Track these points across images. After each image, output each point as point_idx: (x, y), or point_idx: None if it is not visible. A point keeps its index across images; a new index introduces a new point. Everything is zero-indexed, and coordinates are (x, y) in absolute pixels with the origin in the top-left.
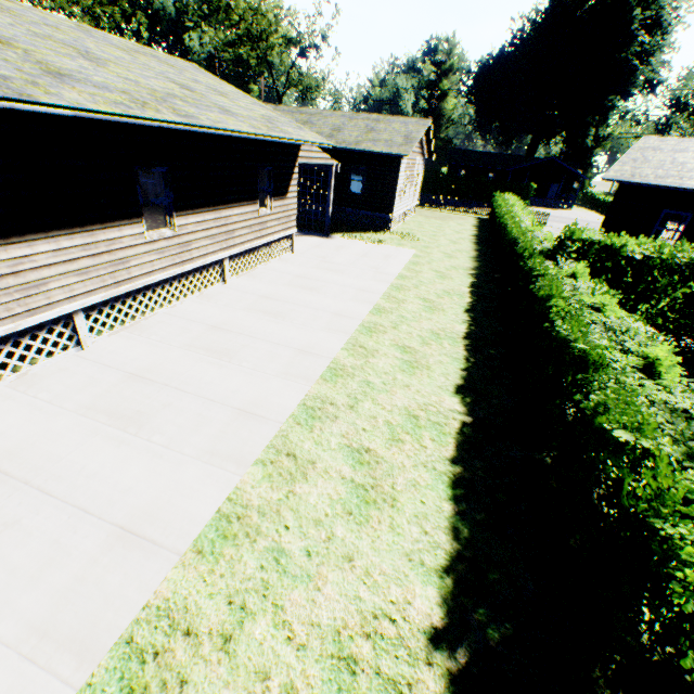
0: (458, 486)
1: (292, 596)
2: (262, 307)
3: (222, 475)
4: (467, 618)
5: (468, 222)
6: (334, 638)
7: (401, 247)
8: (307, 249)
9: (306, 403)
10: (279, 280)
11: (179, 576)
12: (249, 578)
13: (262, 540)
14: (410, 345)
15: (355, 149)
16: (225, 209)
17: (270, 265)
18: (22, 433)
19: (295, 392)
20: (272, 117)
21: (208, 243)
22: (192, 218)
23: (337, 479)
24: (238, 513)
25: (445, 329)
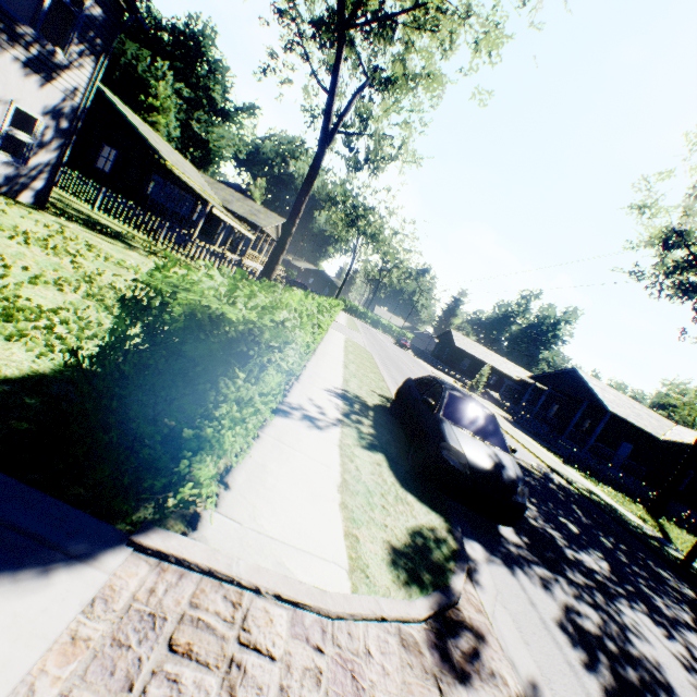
0: None
1: None
2: None
3: None
4: None
5: None
6: None
7: None
8: None
9: None
10: None
11: None
12: None
13: None
14: None
15: None
16: None
17: None
18: None
19: None
20: None
21: None
22: None
23: None
24: None
25: None
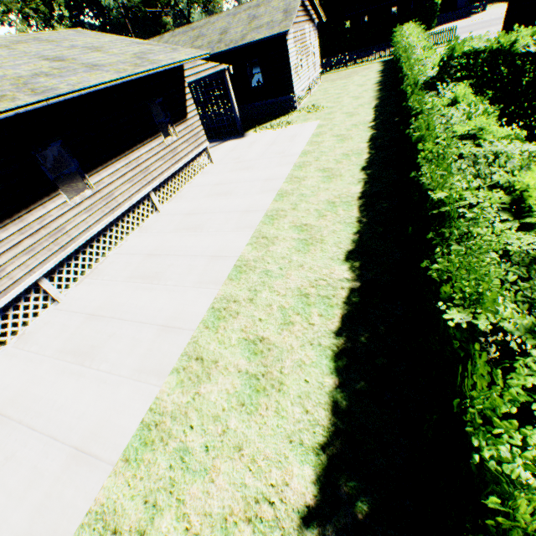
0: (340, 358)
1: (191, 491)
2: (186, 224)
3: (147, 389)
4: (339, 493)
5: (373, 70)
6: (222, 525)
7: (306, 123)
8: (224, 156)
9: (214, 307)
10: (200, 194)
11: (112, 483)
12: (161, 478)
13: (173, 442)
14: (307, 222)
15: (241, 45)
16: (131, 153)
17: (194, 182)
18: (20, 382)
19: (206, 298)
20: (146, 51)
21: (129, 186)
22: (104, 172)
23: (234, 374)
24: (156, 421)
25: (340, 195)
